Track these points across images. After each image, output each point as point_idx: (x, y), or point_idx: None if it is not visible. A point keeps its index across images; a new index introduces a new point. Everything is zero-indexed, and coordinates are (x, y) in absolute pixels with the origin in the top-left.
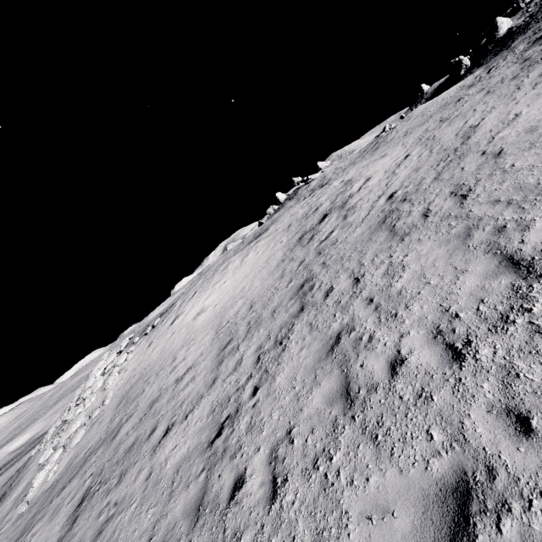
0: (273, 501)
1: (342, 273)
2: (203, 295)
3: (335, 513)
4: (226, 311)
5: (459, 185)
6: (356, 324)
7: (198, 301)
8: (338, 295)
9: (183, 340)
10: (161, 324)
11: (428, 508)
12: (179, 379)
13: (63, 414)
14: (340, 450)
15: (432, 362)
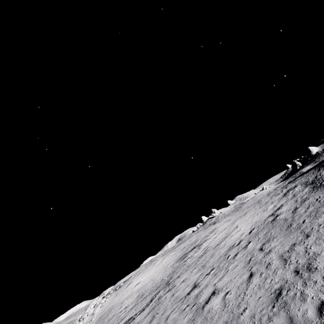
0: None
1: (177, 278)
2: (142, 275)
3: None
4: (146, 285)
5: (213, 254)
6: (167, 296)
7: (139, 278)
8: (171, 286)
9: (128, 295)
10: (123, 286)
11: None
12: (121, 311)
13: None
14: None
15: (168, 307)
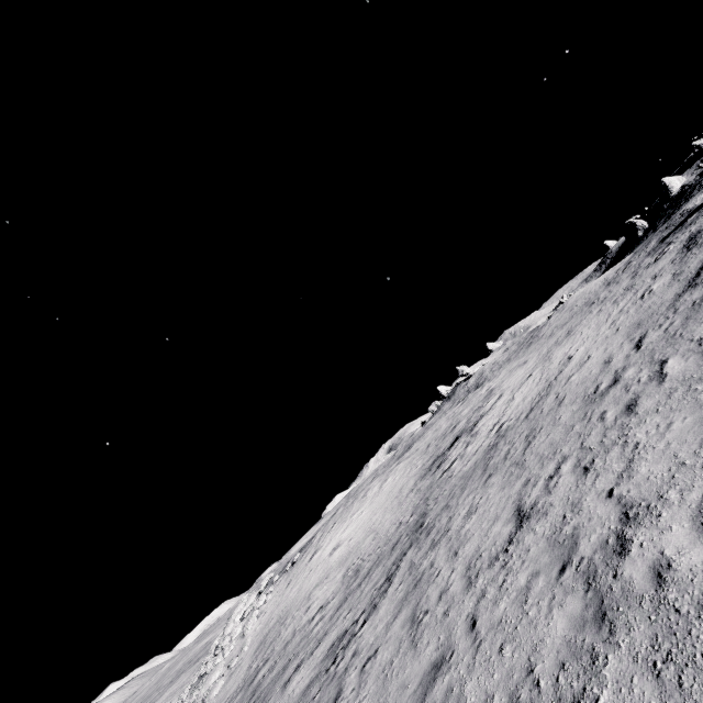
0: (356, 698)
1: (444, 510)
2: (341, 526)
3: (385, 695)
4: (358, 546)
5: (532, 430)
6: (435, 561)
7: (336, 534)
8: (435, 533)
9: (318, 577)
10: (300, 560)
11: (423, 679)
12: (311, 619)
13: (201, 668)
14: (398, 657)
15: (458, 589)
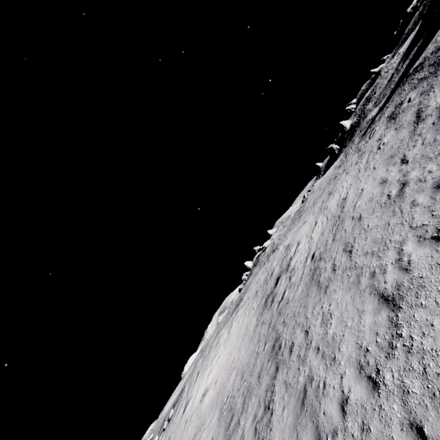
0: None
1: (296, 328)
2: (204, 374)
3: None
4: (224, 385)
5: (346, 243)
6: (313, 374)
7: (201, 382)
8: (297, 349)
9: (195, 427)
10: (175, 415)
11: None
12: None
13: None
14: None
15: (363, 395)
